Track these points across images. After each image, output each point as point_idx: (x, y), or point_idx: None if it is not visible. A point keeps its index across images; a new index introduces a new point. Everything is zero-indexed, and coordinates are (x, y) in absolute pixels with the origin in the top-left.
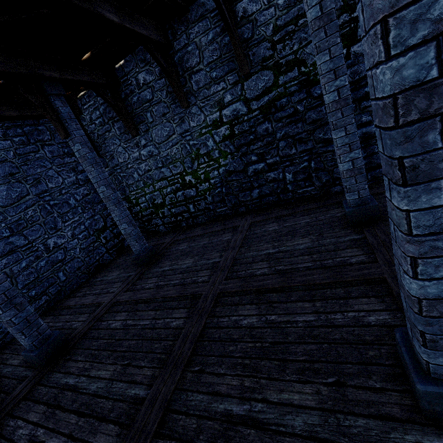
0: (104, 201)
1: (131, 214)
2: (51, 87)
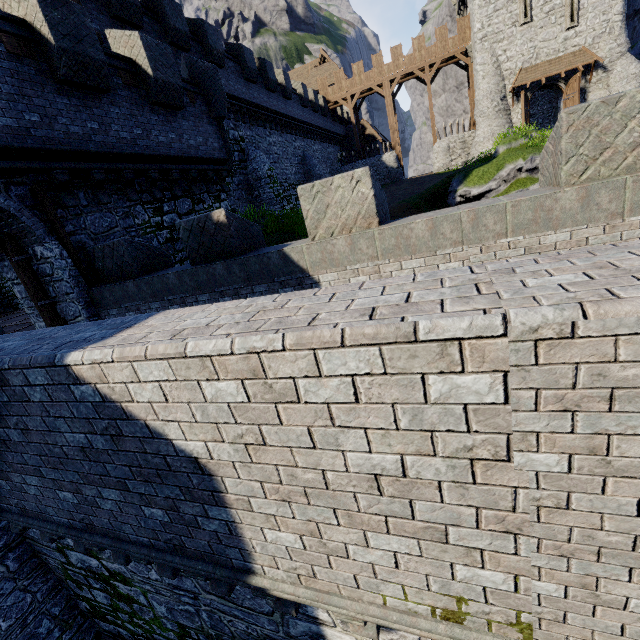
0: None
1: (1, 293)
2: None
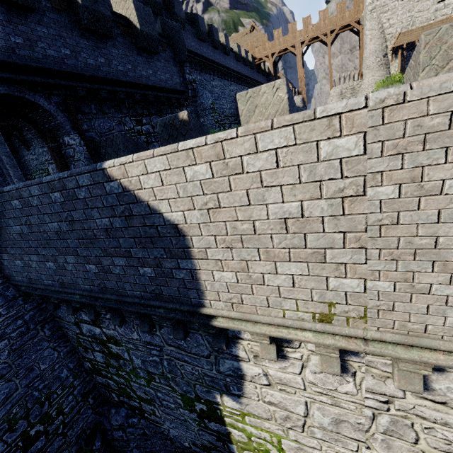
0: (6, 174)
1: None
2: None
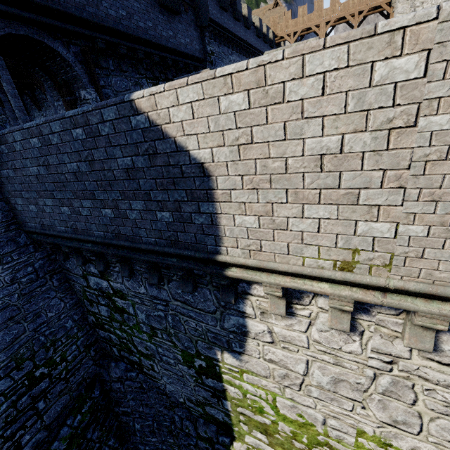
0: None
1: None
2: (0, 91)
